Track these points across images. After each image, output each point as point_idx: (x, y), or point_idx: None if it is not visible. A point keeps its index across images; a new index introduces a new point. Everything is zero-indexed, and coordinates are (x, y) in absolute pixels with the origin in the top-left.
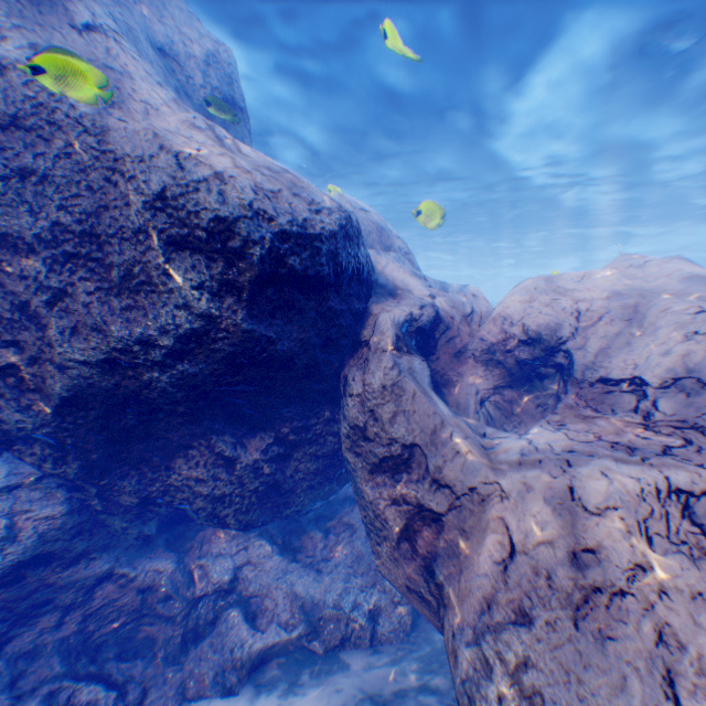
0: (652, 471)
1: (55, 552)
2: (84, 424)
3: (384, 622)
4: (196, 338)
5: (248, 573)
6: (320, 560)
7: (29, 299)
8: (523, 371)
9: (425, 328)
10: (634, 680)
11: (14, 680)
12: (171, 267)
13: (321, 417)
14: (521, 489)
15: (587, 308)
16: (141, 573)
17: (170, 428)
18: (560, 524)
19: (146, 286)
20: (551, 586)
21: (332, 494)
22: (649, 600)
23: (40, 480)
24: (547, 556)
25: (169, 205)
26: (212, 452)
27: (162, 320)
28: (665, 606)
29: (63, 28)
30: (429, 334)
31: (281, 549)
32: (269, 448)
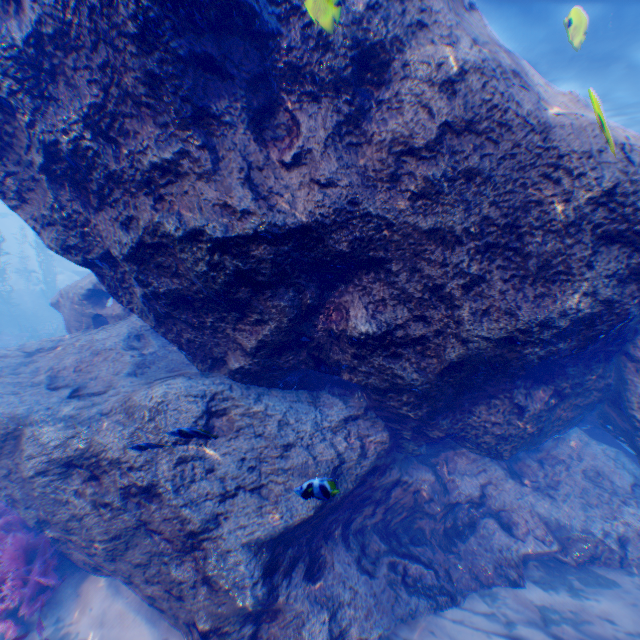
0: None
1: (378, 465)
2: (448, 381)
3: (631, 550)
4: (587, 320)
5: (490, 491)
6: (546, 488)
7: (443, 284)
8: None
9: None
10: None
11: (363, 549)
12: (593, 259)
13: (593, 375)
14: None
15: None
16: (415, 482)
17: (491, 384)
18: None
19: (559, 275)
20: None
21: (557, 434)
22: None
23: (364, 411)
24: None
25: (612, 202)
26: (509, 402)
27: (564, 305)
28: None
29: (461, 12)
30: None
31: (509, 474)
32: (548, 400)
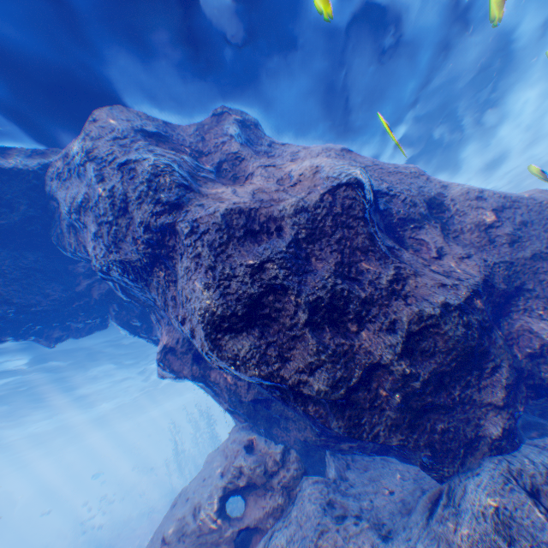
0: None
1: None
2: None
3: None
4: None
5: None
6: None
7: None
8: None
9: None
10: None
11: None
12: None
13: None
14: None
15: None
16: None
17: None
18: None
19: None
20: None
21: None
22: None
23: None
24: None
25: None
26: None
27: None
28: None
29: None
30: None
31: None
32: None
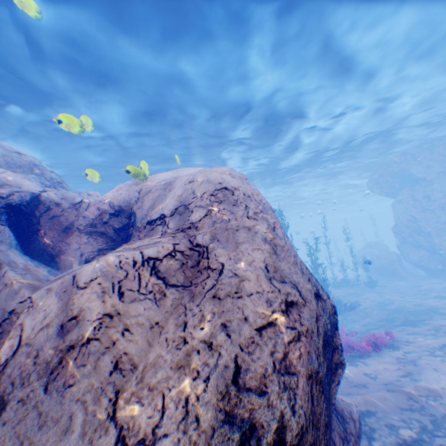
0: (136, 251)
1: None
2: None
3: None
4: None
5: None
6: None
7: None
8: (122, 236)
9: (21, 206)
10: (80, 414)
11: None
12: None
13: None
14: (45, 293)
15: (148, 187)
16: None
17: None
18: (62, 307)
19: None
20: (37, 363)
21: None
22: (114, 340)
23: None
24: (44, 338)
25: None
26: None
27: None
28: (128, 340)
29: None
30: (31, 213)
31: None
32: None
